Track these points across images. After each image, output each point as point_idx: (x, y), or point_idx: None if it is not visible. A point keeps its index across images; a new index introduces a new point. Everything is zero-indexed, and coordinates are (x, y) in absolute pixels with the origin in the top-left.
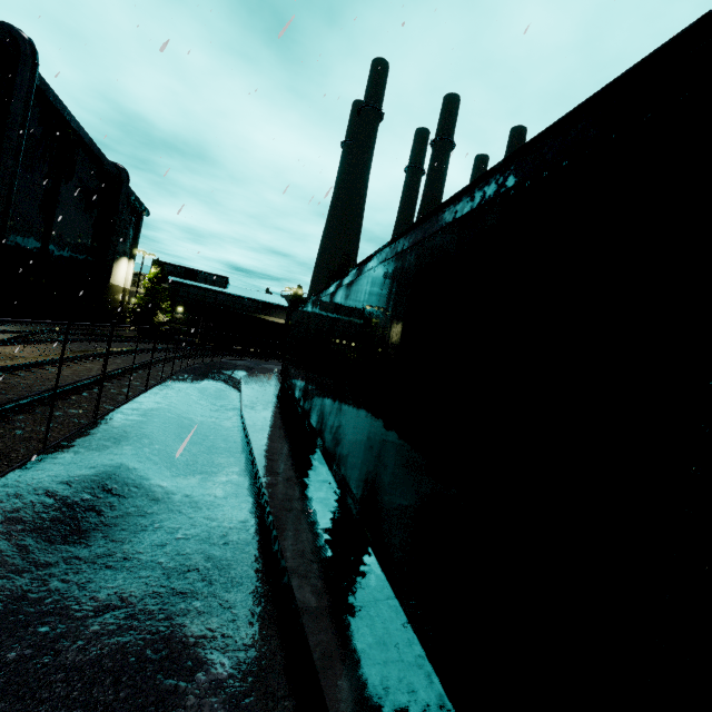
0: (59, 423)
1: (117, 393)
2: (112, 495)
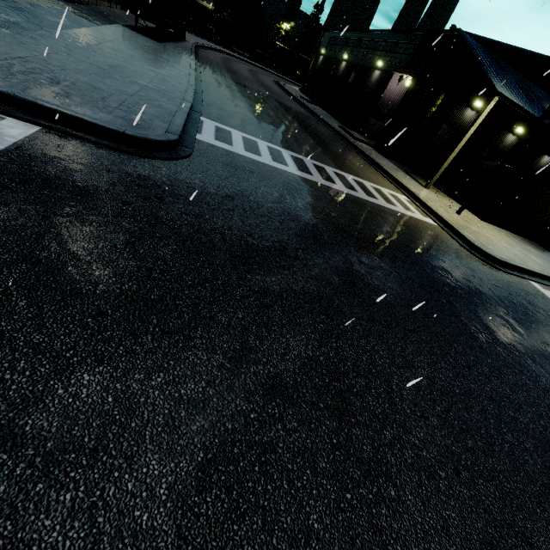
0: (89, 1)
1: (101, 3)
2: (103, 15)
